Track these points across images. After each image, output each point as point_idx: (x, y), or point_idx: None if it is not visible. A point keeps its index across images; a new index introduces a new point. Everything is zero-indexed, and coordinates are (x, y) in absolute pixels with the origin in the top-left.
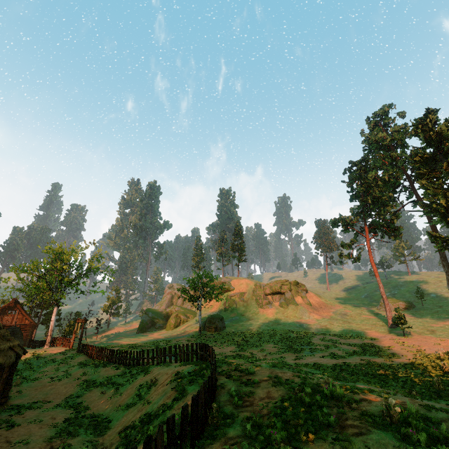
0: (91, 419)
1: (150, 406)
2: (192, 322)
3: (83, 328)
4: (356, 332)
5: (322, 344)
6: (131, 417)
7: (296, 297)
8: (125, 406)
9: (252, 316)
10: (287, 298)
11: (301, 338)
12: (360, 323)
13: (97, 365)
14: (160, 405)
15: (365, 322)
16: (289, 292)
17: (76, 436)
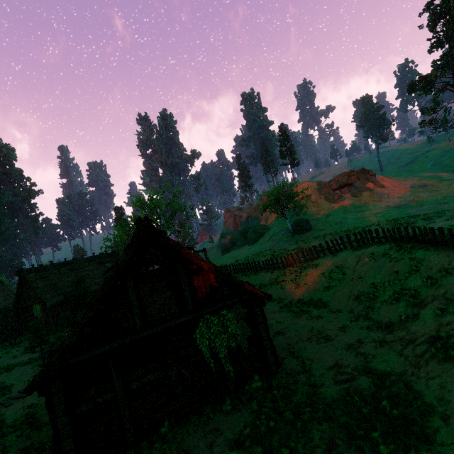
0: (300, 302)
1: (368, 279)
2: (272, 232)
3: (206, 256)
4: (452, 196)
5: (429, 213)
6: (348, 290)
7: (366, 184)
8: (326, 288)
9: (329, 213)
10: (358, 187)
11: (400, 215)
12: (448, 188)
13: (247, 275)
14: (386, 274)
15: (452, 186)
16: (358, 181)
17: (311, 311)
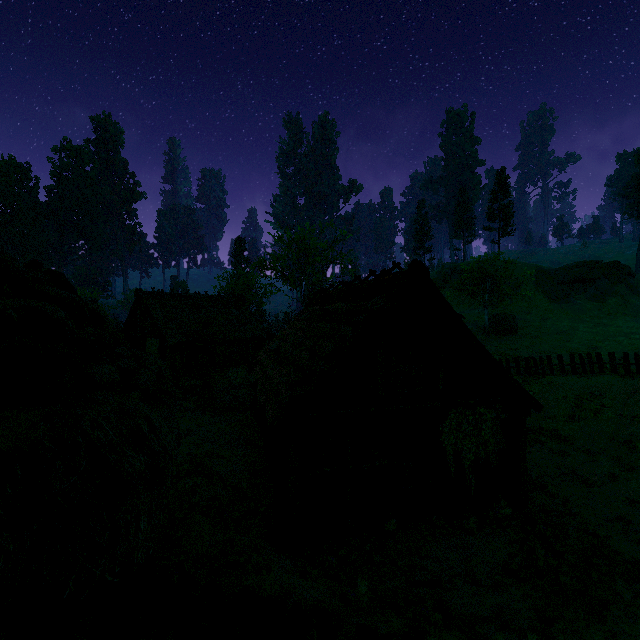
0: None
1: None
2: None
3: None
4: None
5: None
6: (610, 429)
7: (616, 286)
8: (567, 418)
9: (545, 315)
10: (601, 288)
11: None
12: None
13: None
14: None
15: None
16: (604, 279)
17: (546, 442)
